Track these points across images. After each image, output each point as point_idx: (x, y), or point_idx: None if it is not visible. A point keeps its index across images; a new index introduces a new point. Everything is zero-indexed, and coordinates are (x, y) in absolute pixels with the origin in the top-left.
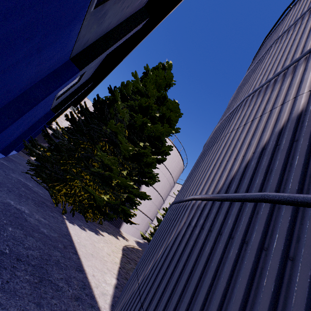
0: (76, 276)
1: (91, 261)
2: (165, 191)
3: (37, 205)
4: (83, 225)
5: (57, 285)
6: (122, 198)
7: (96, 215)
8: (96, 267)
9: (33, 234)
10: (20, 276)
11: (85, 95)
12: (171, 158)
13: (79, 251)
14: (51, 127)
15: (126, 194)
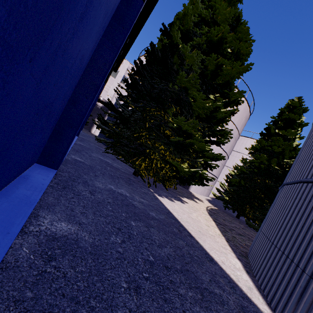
0: (214, 270)
1: (206, 242)
2: (230, 146)
3: (128, 183)
4: (168, 195)
5: (215, 294)
6: (198, 164)
7: (170, 181)
8: (215, 248)
9: (150, 223)
10: (185, 295)
11: (125, 52)
12: (235, 107)
13: (190, 232)
14: (99, 99)
15: (200, 158)
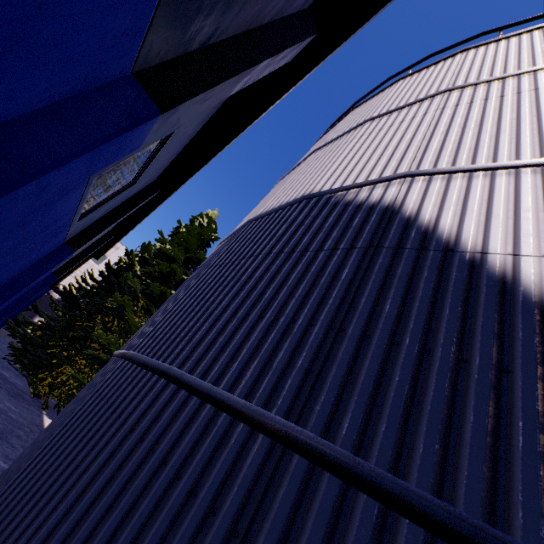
0: None
1: None
2: None
3: (11, 395)
4: None
5: (14, 445)
6: None
7: None
8: None
9: (1, 415)
10: None
11: (109, 246)
12: None
13: None
14: (58, 288)
15: None
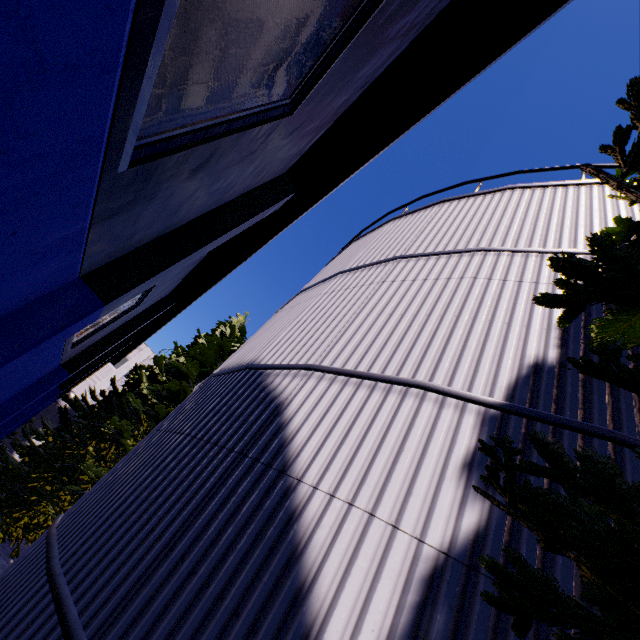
0: None
1: None
2: None
3: None
4: None
5: None
6: None
7: None
8: None
9: None
10: None
11: (126, 352)
12: None
13: None
14: (68, 396)
15: None
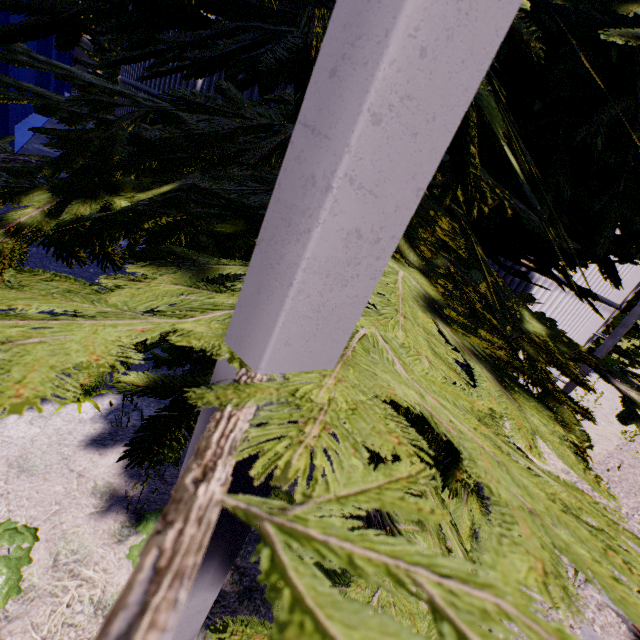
0: None
1: None
2: None
3: None
4: None
5: None
6: None
7: None
8: None
9: None
10: None
11: None
12: None
13: None
14: None
15: None
